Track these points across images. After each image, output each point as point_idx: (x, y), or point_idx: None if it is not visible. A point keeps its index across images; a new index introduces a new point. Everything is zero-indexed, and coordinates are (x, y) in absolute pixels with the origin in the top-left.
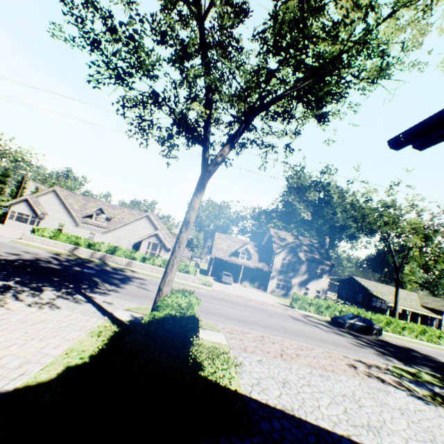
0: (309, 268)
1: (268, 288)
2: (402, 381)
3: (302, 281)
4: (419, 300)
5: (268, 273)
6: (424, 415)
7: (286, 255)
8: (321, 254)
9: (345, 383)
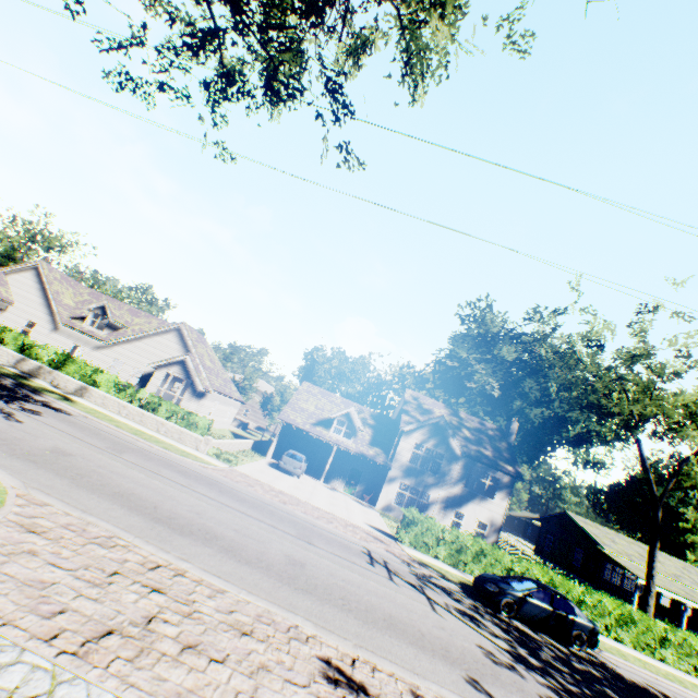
0: (468, 472)
1: (380, 500)
2: None
3: (452, 497)
4: None
5: (385, 471)
6: None
7: (425, 439)
8: (498, 451)
9: None
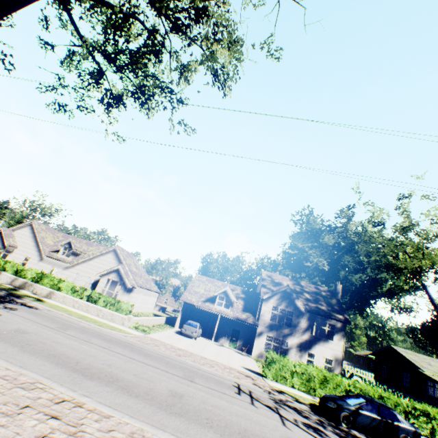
0: (312, 323)
1: (254, 349)
2: None
3: (303, 342)
4: None
5: (255, 328)
6: None
7: (278, 303)
8: (330, 305)
9: None
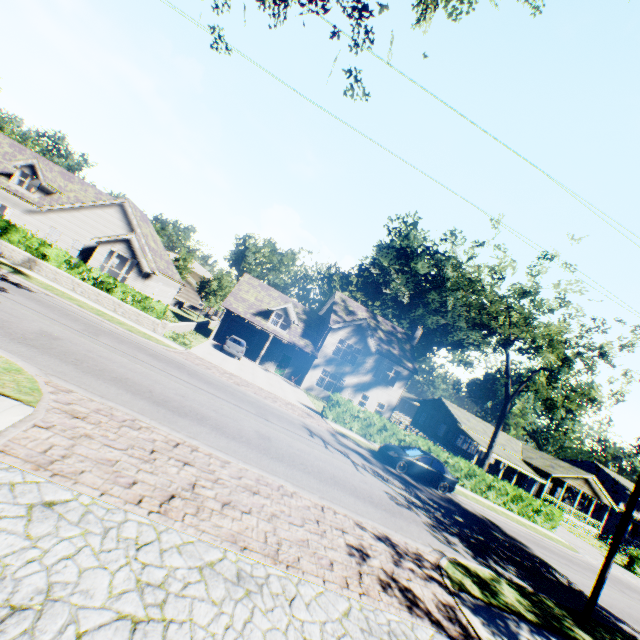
0: (378, 366)
1: (305, 382)
2: (458, 606)
3: (362, 384)
4: (522, 452)
5: (311, 359)
6: None
7: (348, 337)
8: (403, 351)
9: (297, 615)
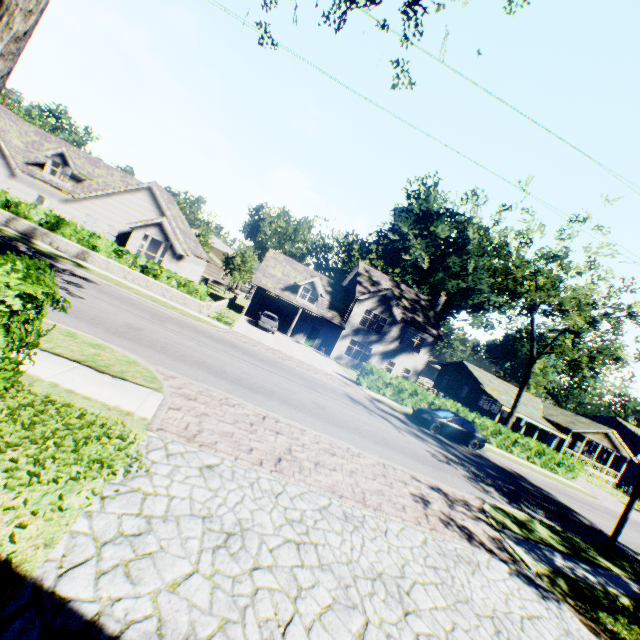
0: (403, 334)
1: (334, 351)
2: (503, 539)
3: (388, 351)
4: (543, 410)
5: (338, 330)
6: (539, 633)
7: (374, 307)
8: (427, 318)
9: (392, 542)
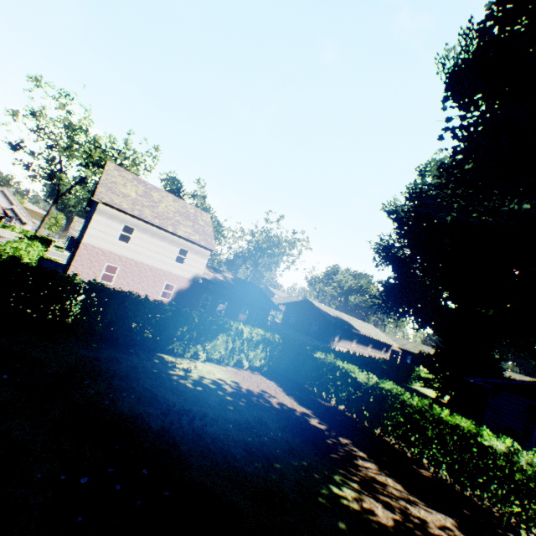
0: None
1: None
2: None
3: None
4: None
5: None
6: None
7: None
8: None
9: None
